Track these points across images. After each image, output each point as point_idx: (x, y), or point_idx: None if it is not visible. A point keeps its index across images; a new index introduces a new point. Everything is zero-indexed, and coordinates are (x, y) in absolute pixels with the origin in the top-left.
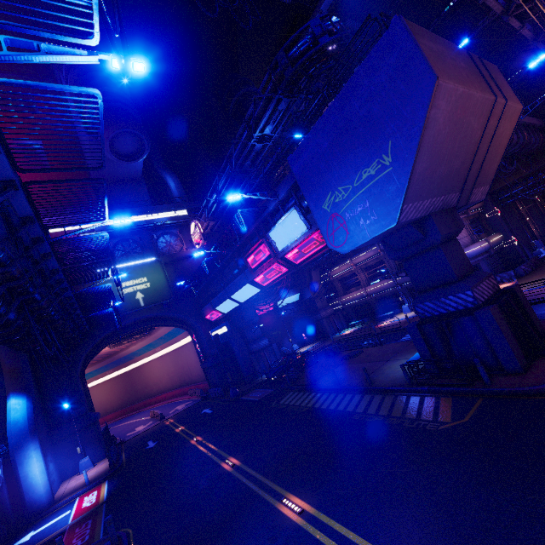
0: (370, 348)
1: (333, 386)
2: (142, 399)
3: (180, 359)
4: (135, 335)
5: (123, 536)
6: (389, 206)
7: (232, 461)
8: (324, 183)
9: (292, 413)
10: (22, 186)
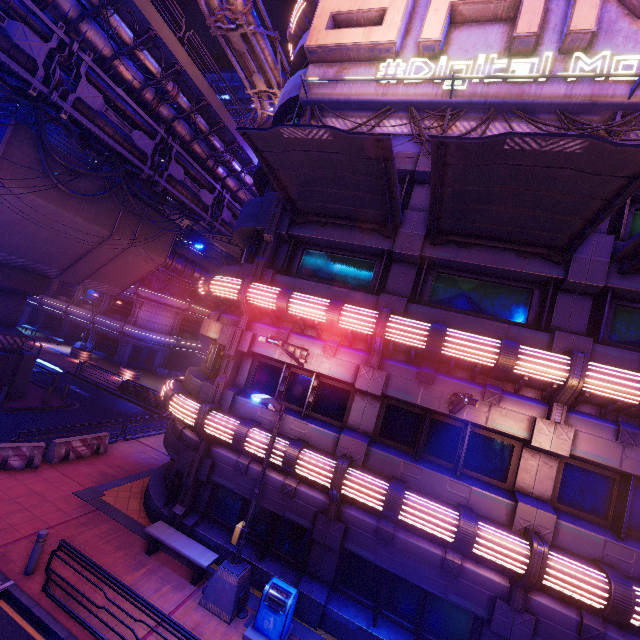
0: None
1: None
2: None
3: None
4: None
5: None
6: None
7: None
8: None
9: None
10: None
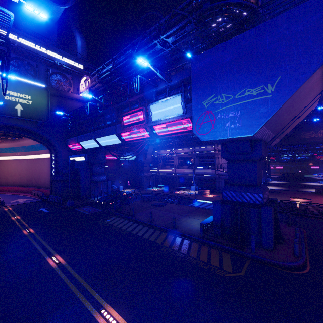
0: (172, 204)
1: (147, 221)
2: None
3: (34, 167)
4: (2, 135)
5: None
6: (254, 121)
7: (58, 259)
8: (212, 86)
9: (114, 232)
10: None
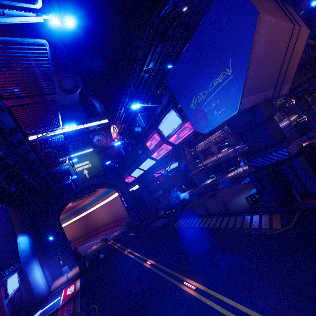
0: (224, 190)
1: (204, 213)
2: (94, 231)
3: (113, 206)
4: (86, 194)
5: (92, 310)
6: (232, 101)
7: (150, 262)
8: (189, 91)
9: (182, 231)
10: (7, 109)
